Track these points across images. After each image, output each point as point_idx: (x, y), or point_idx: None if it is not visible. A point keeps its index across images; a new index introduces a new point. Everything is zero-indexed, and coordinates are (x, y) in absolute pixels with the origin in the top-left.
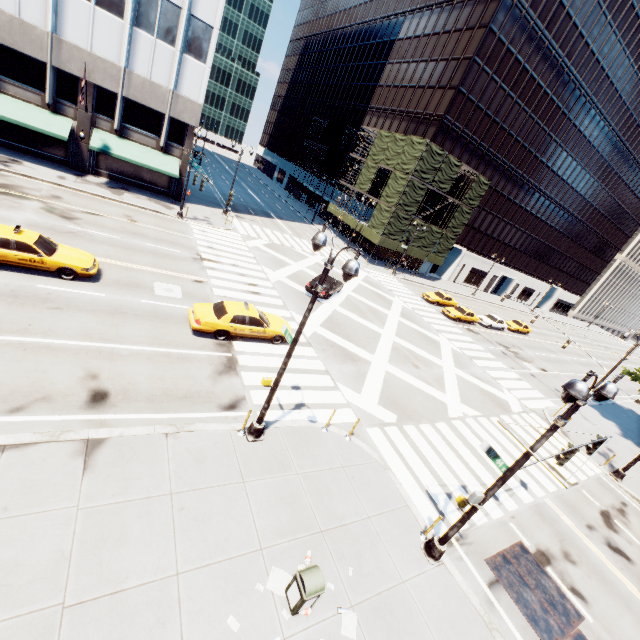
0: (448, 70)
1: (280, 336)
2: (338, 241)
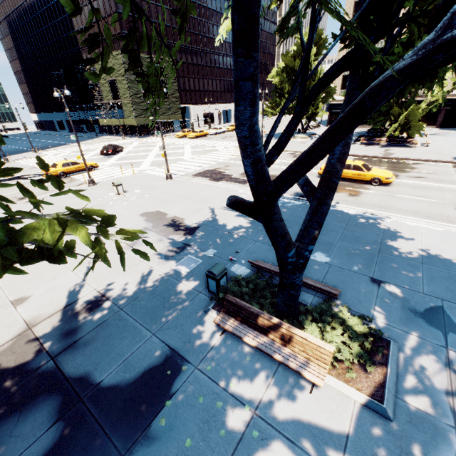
0: (106, 3)
1: (92, 166)
2: (118, 138)
